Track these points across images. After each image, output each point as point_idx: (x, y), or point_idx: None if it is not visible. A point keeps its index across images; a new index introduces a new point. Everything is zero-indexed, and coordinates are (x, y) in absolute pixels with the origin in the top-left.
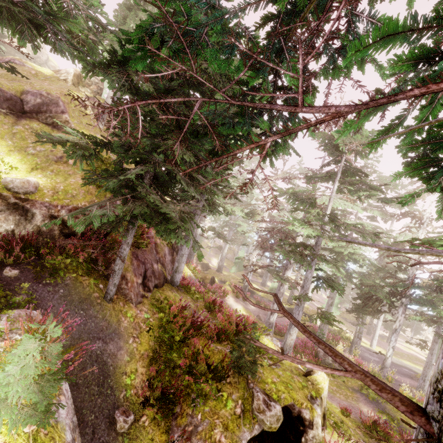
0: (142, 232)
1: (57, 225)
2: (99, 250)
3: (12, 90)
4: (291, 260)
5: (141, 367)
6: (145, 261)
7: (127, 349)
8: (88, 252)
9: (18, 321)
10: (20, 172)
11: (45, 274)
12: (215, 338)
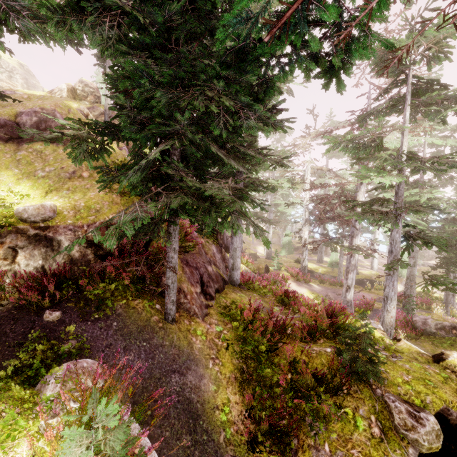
0: (185, 234)
1: (88, 248)
2: (143, 265)
3: (4, 115)
4: (356, 226)
5: (233, 395)
6: (197, 265)
7: (209, 376)
8: (133, 271)
9: (70, 379)
10: (34, 199)
11: (91, 308)
12: (307, 338)
